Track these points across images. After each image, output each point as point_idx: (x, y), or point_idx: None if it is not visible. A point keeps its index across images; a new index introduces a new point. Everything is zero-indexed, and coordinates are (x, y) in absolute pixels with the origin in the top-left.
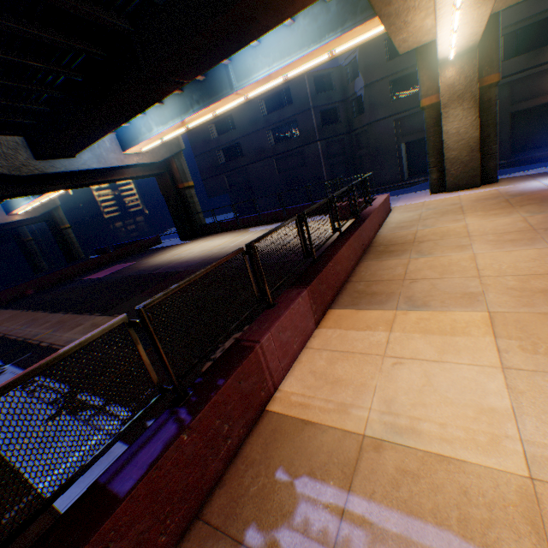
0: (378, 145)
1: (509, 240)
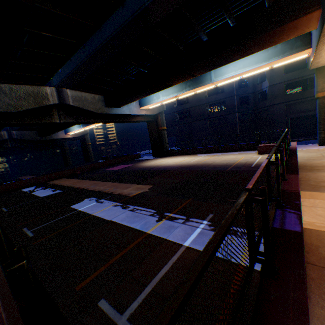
0: (274, 118)
1: None
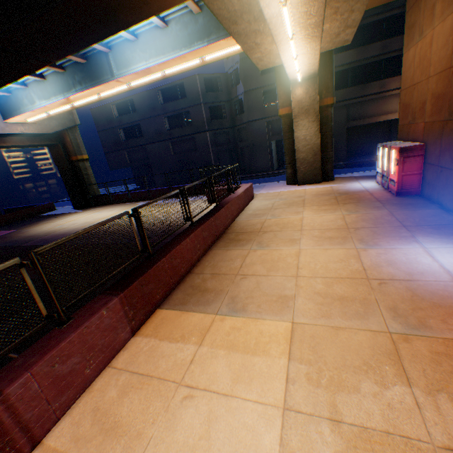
0: (255, 140)
1: (329, 237)
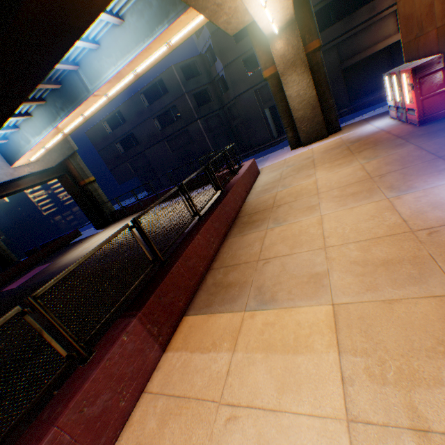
0: (247, 114)
1: (351, 193)
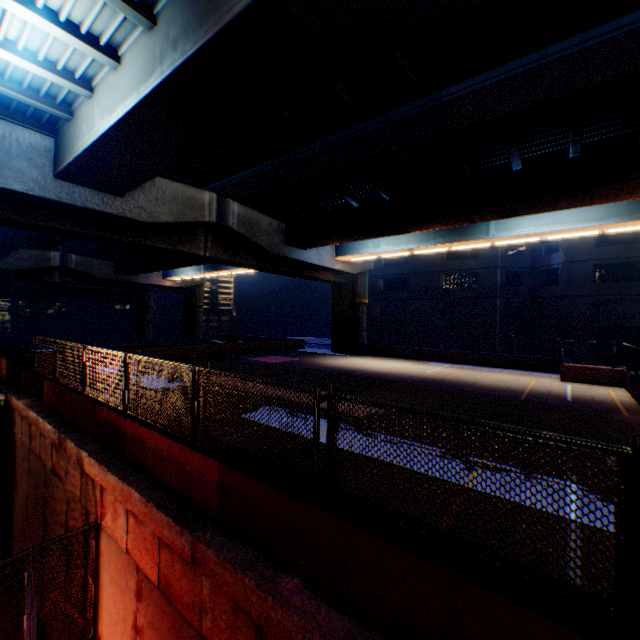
0: (569, 319)
1: None
